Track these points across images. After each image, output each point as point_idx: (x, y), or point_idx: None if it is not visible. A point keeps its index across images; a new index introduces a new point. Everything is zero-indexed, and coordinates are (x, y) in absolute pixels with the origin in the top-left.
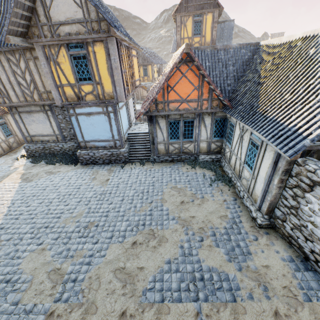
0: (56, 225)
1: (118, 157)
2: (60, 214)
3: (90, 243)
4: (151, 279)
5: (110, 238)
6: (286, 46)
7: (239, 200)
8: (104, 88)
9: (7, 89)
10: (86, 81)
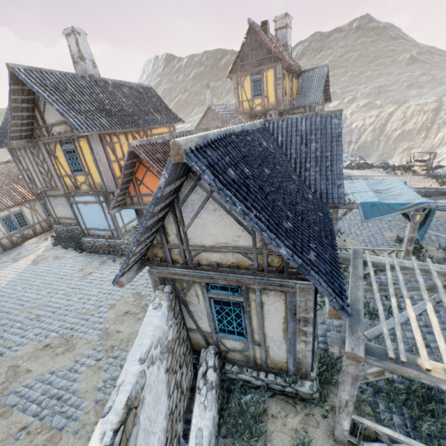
0: (15, 312)
1: (116, 249)
2: (27, 302)
3: (19, 336)
4: (26, 384)
5: (36, 335)
6: None
7: None
8: (94, 179)
9: (34, 177)
10: (79, 172)
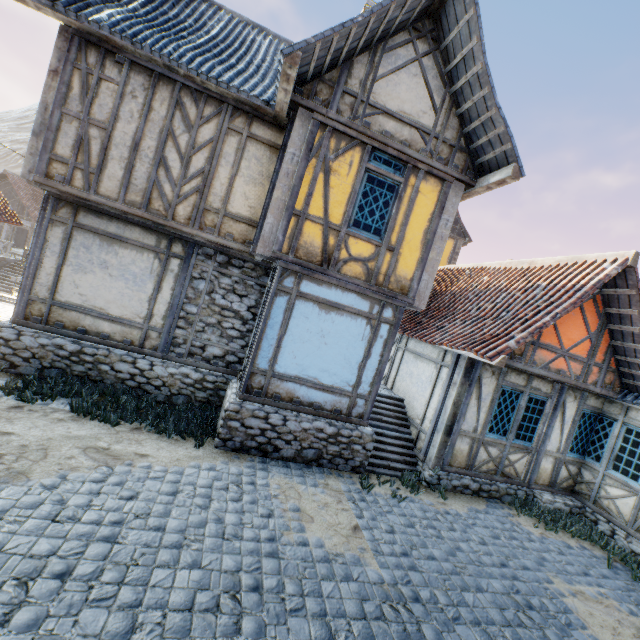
0: None
1: (348, 449)
2: None
3: None
4: None
5: None
6: None
7: None
8: (397, 265)
9: (108, 156)
10: (367, 232)
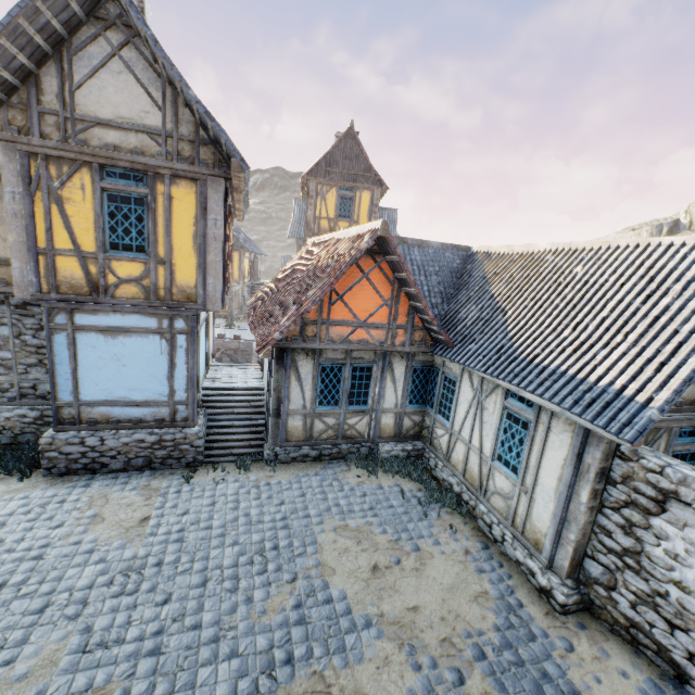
0: None
1: (177, 450)
2: None
3: None
4: None
5: None
6: (527, 259)
7: (494, 547)
8: (176, 276)
9: None
10: (129, 252)
